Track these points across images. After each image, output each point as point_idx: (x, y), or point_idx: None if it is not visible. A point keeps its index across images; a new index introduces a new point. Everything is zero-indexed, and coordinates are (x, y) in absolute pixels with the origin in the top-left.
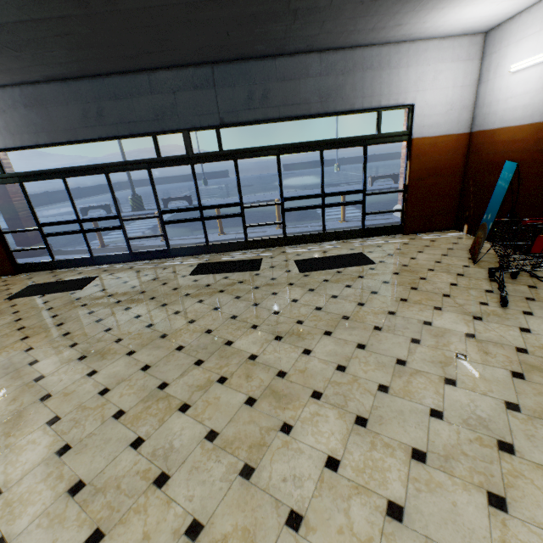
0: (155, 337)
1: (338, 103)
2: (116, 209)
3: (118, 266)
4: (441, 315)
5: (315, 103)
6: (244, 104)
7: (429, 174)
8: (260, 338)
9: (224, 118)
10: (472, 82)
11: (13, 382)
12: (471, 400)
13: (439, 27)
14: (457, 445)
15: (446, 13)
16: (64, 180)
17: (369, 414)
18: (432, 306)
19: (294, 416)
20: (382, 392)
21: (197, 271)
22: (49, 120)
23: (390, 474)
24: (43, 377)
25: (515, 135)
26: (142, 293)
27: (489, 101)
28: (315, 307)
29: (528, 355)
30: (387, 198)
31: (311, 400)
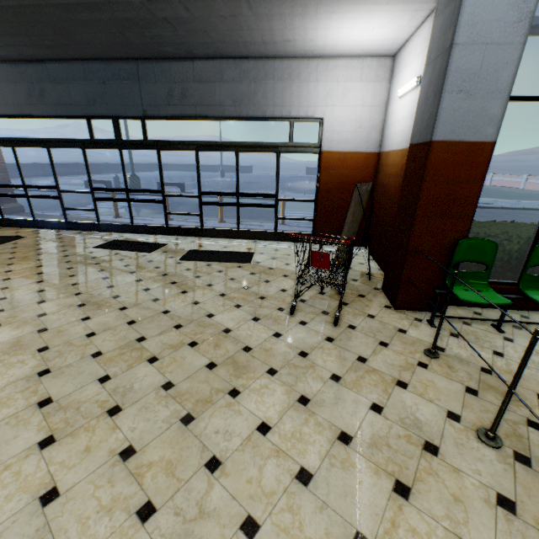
0: None
1: (250, 108)
2: (55, 181)
3: (52, 232)
4: (232, 311)
5: (229, 107)
6: (165, 100)
7: (339, 188)
8: (69, 302)
9: (147, 110)
10: (381, 103)
11: None
12: (146, 375)
13: (335, 47)
14: (83, 402)
15: (326, 34)
16: (13, 148)
17: (58, 369)
18: (236, 304)
19: (5, 359)
20: (92, 356)
21: (103, 245)
22: (1, 94)
23: (6, 410)
24: None
25: (395, 159)
26: (38, 255)
27: (389, 123)
28: (146, 288)
29: (246, 353)
30: None
31: (34, 352)
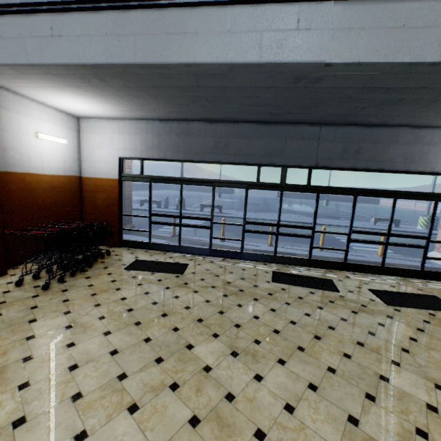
0: (292, 347)
1: (419, 165)
2: (211, 214)
3: (199, 258)
4: None
5: (398, 162)
6: (339, 155)
7: None
8: (415, 380)
9: (319, 162)
10: None
11: (184, 365)
12: None
13: None
14: None
15: None
16: (181, 186)
17: None
18: None
19: None
20: None
21: (277, 278)
22: (189, 144)
23: None
24: (211, 368)
25: None
26: (242, 292)
27: None
28: None
29: None
30: (400, 240)
31: None
